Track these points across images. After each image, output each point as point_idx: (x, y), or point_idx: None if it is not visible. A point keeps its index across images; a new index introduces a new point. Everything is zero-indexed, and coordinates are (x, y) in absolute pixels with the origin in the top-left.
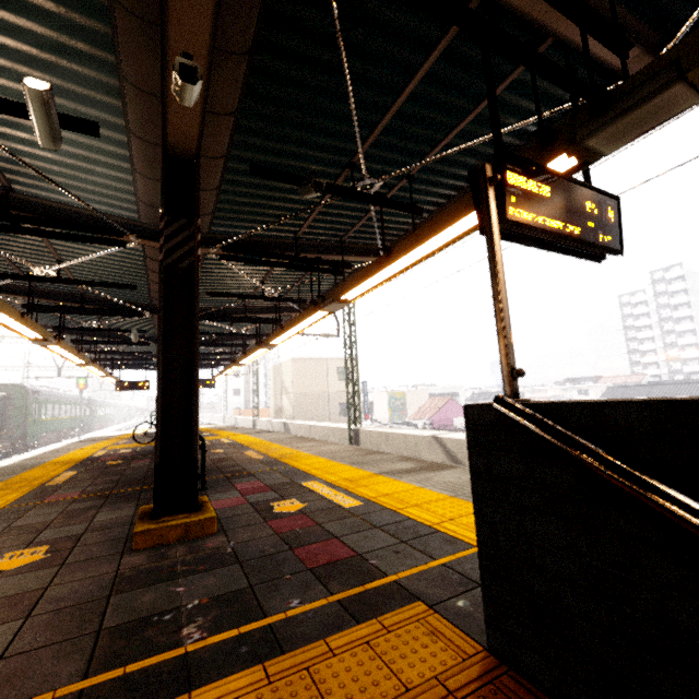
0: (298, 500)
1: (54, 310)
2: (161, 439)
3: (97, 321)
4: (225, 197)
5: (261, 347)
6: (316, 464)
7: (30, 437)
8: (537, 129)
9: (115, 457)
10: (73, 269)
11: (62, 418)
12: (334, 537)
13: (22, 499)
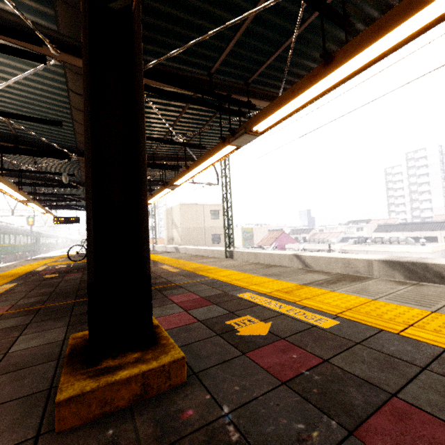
0: (255, 317)
1: None
2: (94, 245)
3: (34, 167)
4: (150, 2)
5: (167, 187)
6: (232, 276)
7: None
8: None
9: (52, 271)
10: (2, 106)
11: (17, 245)
12: (390, 394)
13: None
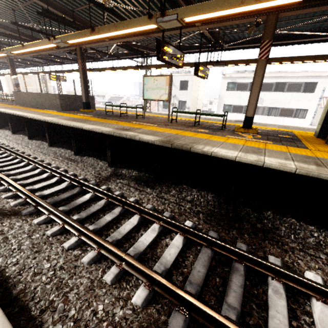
0: None
1: None
2: None
3: None
4: None
5: None
6: None
7: None
8: (55, 70)
9: None
10: None
11: None
12: None
13: None
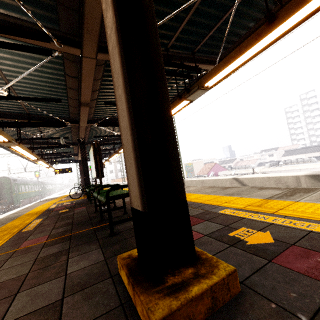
0: (250, 228)
1: (12, 125)
2: None
3: (40, 135)
4: None
5: None
6: (201, 198)
7: (15, 202)
8: None
9: (62, 207)
10: (19, 93)
11: (30, 192)
12: None
13: (3, 247)
